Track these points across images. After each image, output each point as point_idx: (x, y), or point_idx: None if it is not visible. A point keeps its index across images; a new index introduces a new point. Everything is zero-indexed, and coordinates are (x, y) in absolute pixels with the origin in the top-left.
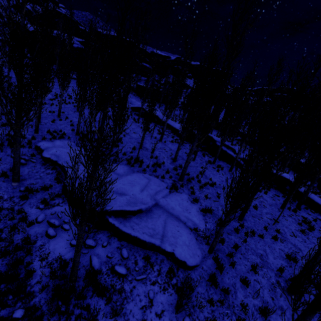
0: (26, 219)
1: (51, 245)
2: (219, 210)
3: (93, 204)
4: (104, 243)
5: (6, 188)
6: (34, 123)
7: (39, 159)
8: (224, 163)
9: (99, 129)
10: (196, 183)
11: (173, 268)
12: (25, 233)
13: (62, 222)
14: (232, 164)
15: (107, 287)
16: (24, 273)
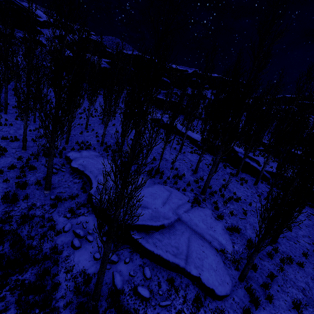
0: (54, 227)
1: (76, 256)
2: (247, 230)
3: (120, 221)
4: (126, 258)
5: (39, 196)
6: (65, 135)
7: (68, 168)
8: (247, 175)
9: (131, 147)
10: (219, 197)
11: (200, 296)
12: (53, 242)
13: (87, 233)
14: (258, 177)
15: (130, 311)
16: (50, 285)
